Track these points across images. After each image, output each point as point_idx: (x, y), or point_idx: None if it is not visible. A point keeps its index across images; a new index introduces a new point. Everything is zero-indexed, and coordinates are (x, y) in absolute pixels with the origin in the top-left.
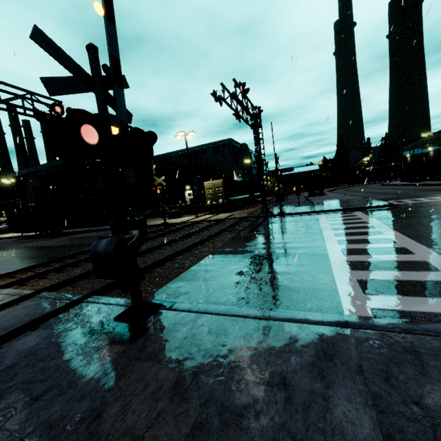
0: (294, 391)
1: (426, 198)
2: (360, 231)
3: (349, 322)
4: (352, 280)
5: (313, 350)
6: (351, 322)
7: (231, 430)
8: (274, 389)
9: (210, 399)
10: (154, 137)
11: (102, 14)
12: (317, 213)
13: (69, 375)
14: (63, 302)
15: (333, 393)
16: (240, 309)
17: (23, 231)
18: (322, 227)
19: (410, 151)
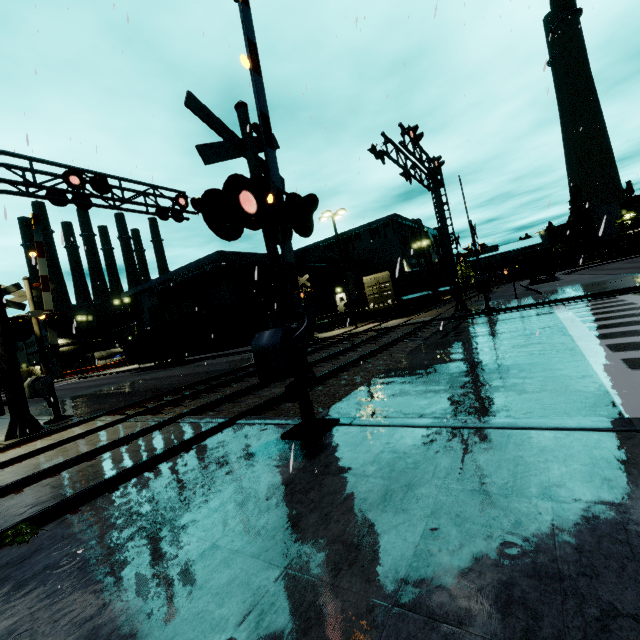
0: (566, 502)
1: None
2: (635, 320)
3: None
4: (635, 381)
5: (587, 458)
6: None
7: (479, 540)
8: (533, 500)
9: (438, 510)
10: (314, 202)
11: (248, 66)
12: (550, 305)
13: (245, 490)
14: (212, 424)
15: (633, 503)
16: (455, 419)
17: (141, 361)
18: (563, 321)
19: None
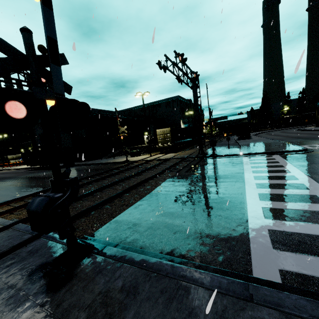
0: None
1: None
2: (276, 175)
3: (253, 295)
4: (264, 230)
5: None
6: (256, 294)
7: None
8: None
9: None
10: (86, 106)
11: (38, 0)
12: (242, 156)
13: None
14: (27, 235)
15: None
16: (156, 262)
17: (32, 164)
18: (244, 170)
19: None
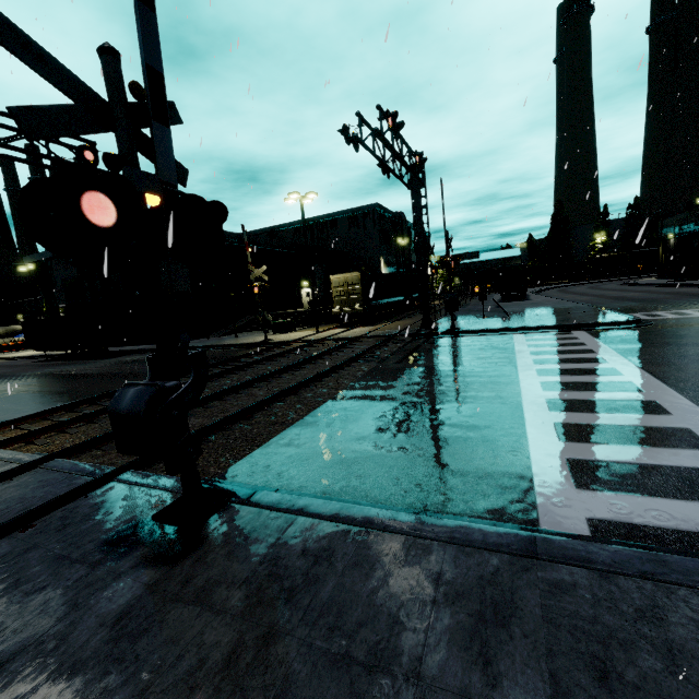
0: (432, 689)
1: (697, 309)
2: (580, 368)
3: (544, 550)
4: (559, 459)
5: (476, 603)
6: (549, 549)
7: None
8: (397, 682)
9: (283, 693)
10: (222, 211)
11: None
12: (512, 332)
13: (60, 624)
14: (82, 479)
15: (501, 698)
16: (362, 511)
17: (48, 348)
18: (517, 358)
19: (675, 229)
